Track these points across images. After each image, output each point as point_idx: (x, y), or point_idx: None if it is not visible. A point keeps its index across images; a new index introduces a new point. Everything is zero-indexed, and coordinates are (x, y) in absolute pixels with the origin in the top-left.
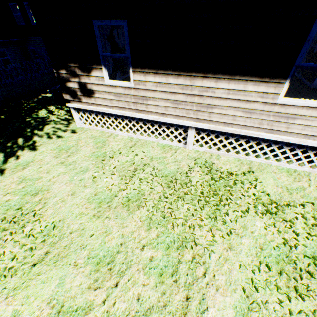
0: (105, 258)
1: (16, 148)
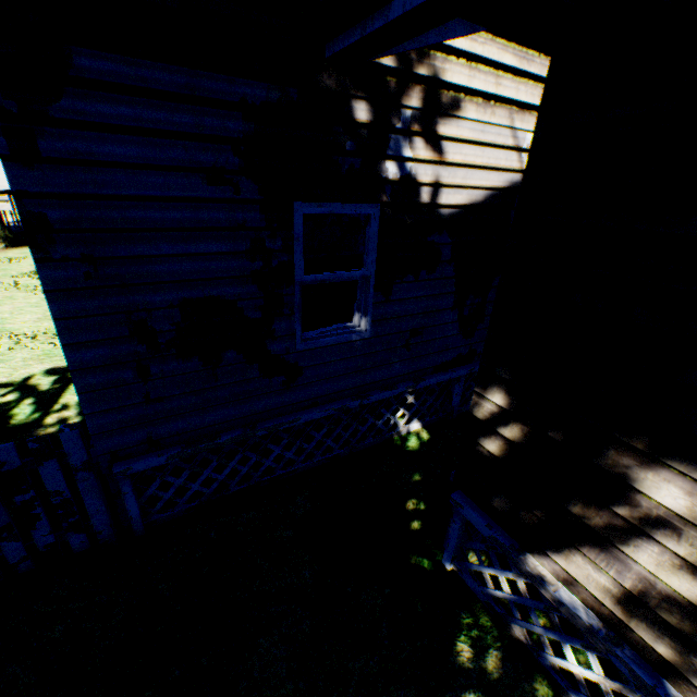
0: (8, 270)
1: None
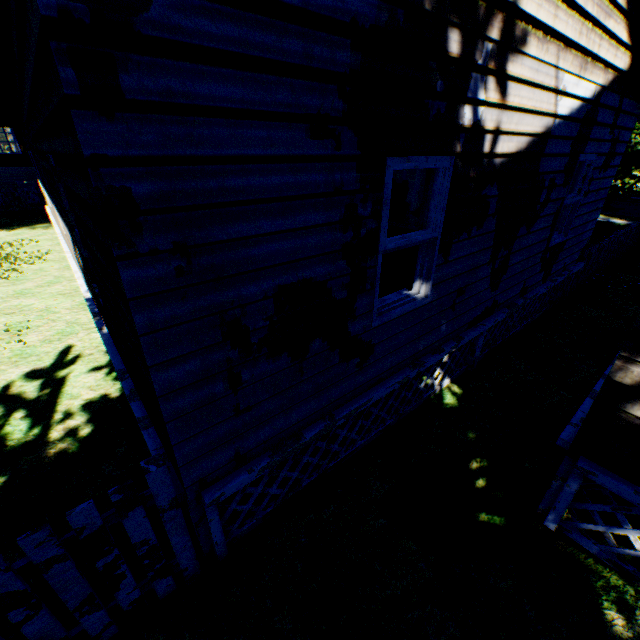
0: None
1: (6, 229)
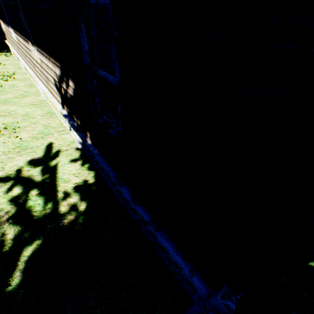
0: None
1: None
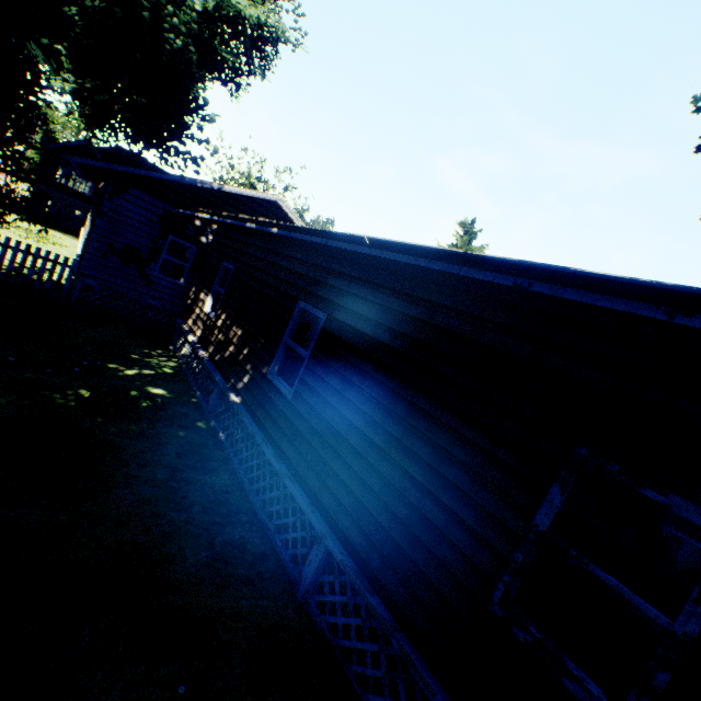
0: None
1: (48, 228)
